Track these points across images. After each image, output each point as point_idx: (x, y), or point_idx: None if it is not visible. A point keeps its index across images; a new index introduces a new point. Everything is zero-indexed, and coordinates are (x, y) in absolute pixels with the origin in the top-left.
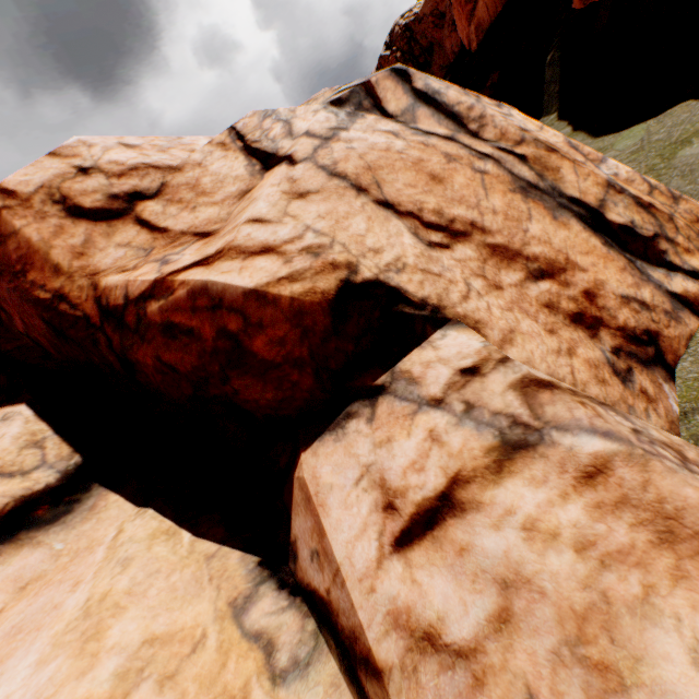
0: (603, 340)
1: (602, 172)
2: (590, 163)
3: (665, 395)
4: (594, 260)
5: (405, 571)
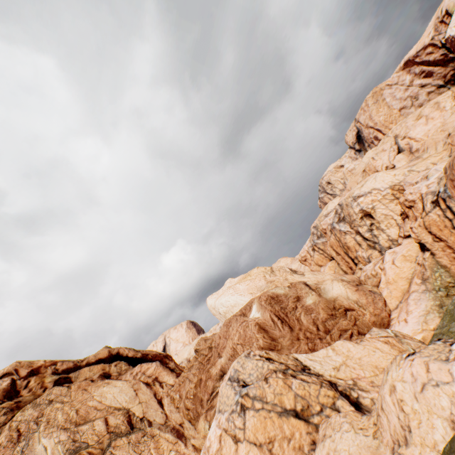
0: None
1: None
2: None
3: None
4: None
5: (416, 265)
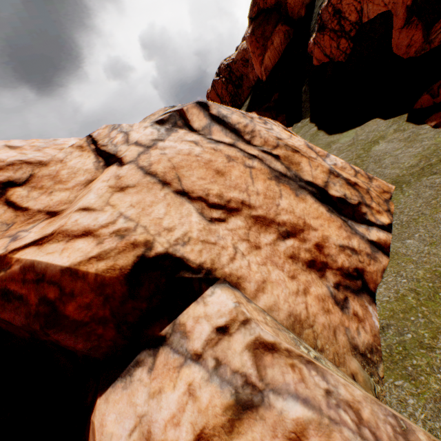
0: (328, 278)
1: (326, 163)
2: (319, 157)
3: (370, 315)
4: (322, 222)
5: None
